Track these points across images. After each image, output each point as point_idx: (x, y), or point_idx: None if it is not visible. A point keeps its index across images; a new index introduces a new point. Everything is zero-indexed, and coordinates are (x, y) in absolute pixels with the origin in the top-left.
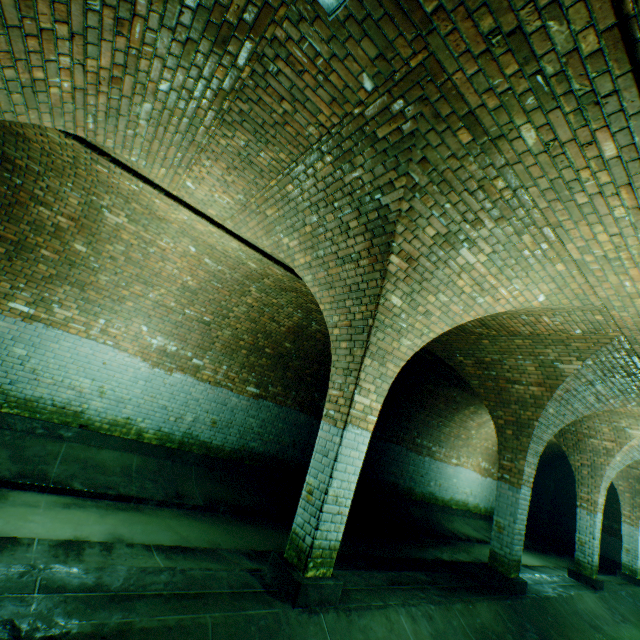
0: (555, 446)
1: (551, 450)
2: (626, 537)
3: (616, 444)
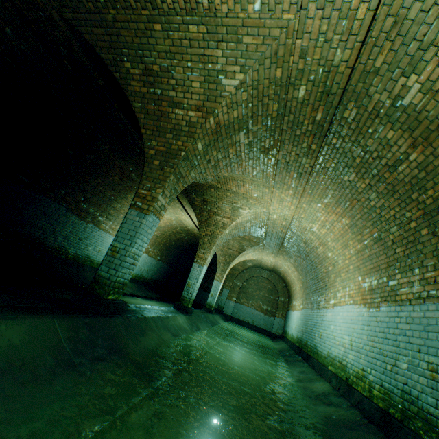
0: (194, 239)
1: (192, 242)
2: (214, 288)
3: (230, 220)
